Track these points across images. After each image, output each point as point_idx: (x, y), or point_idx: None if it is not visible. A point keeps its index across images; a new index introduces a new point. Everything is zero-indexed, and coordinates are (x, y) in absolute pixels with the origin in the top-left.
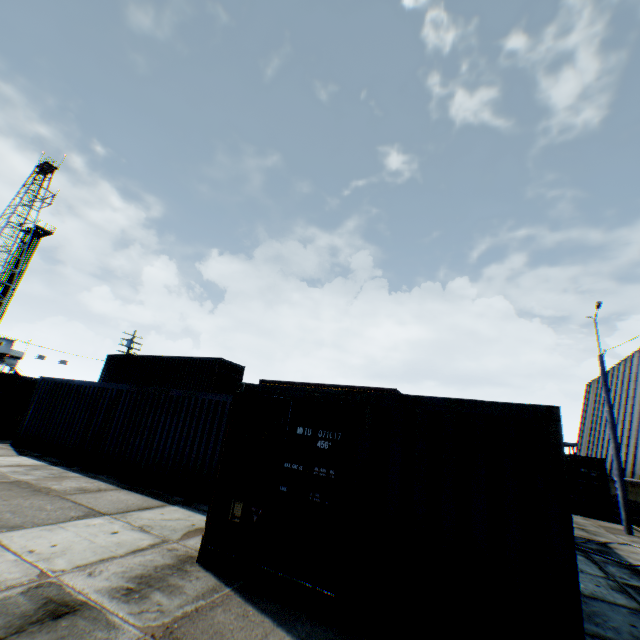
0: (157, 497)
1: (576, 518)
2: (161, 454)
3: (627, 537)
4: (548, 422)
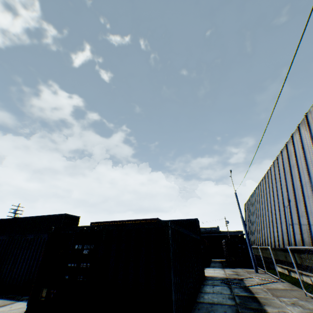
0: (12, 298)
1: (238, 269)
2: (19, 273)
3: (255, 274)
4: (165, 227)
